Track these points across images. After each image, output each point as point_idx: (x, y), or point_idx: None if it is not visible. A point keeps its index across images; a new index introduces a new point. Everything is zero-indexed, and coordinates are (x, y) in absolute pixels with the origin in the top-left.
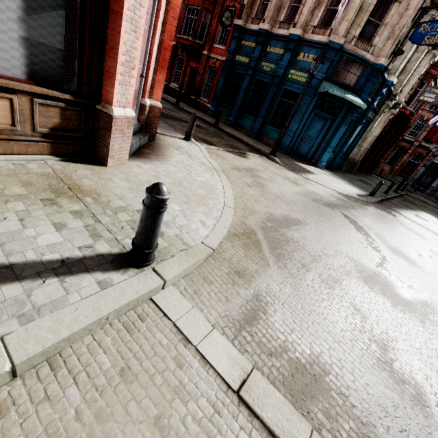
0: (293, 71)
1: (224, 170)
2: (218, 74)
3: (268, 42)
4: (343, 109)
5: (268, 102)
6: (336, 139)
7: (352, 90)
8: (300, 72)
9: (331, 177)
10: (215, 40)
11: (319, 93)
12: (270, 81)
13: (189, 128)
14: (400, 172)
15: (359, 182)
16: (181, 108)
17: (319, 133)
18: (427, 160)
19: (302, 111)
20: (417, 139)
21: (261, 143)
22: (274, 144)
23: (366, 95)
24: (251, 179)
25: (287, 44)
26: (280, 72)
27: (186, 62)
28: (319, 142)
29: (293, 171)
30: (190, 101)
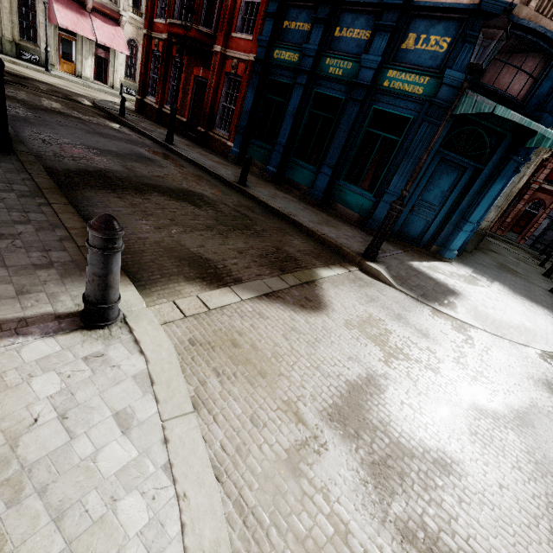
0: (393, 73)
1: (256, 548)
2: (243, 86)
3: (337, 19)
4: (499, 149)
5: (343, 138)
6: (481, 208)
7: (521, 109)
8: (409, 73)
9: (483, 288)
10: (235, 25)
11: (454, 116)
12: (344, 96)
13: (89, 281)
14: (512, 226)
15: (508, 275)
16: (173, 151)
17: (447, 196)
18: (552, 209)
19: (416, 154)
20: (535, 180)
21: (333, 217)
22: (358, 217)
23: (551, 119)
24: (391, 543)
25: (378, 19)
26: (365, 75)
27: (187, 68)
28: (446, 213)
29: (427, 303)
30: (197, 136)
